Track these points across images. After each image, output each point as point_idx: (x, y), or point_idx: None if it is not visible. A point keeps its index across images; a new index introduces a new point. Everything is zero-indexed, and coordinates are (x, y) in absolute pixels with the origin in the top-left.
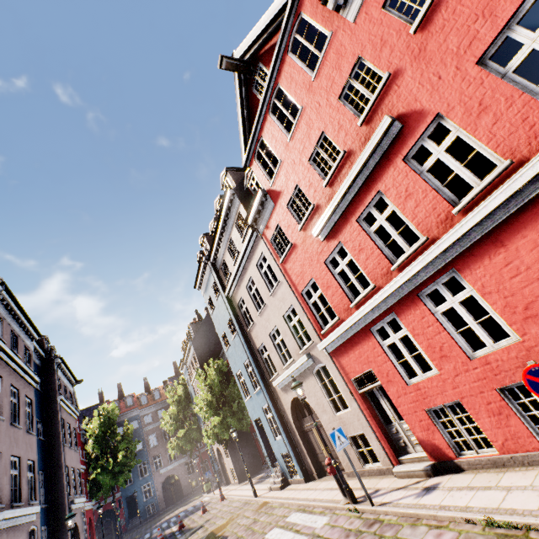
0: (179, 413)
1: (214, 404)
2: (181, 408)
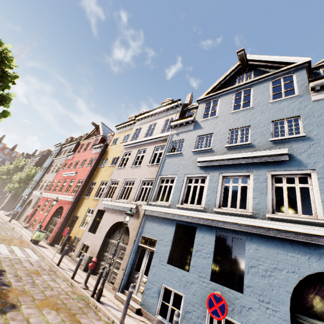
0: (13, 170)
1: (22, 180)
2: (15, 169)
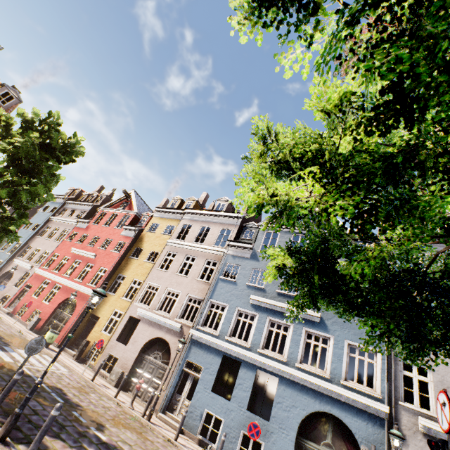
0: None
1: None
2: None
